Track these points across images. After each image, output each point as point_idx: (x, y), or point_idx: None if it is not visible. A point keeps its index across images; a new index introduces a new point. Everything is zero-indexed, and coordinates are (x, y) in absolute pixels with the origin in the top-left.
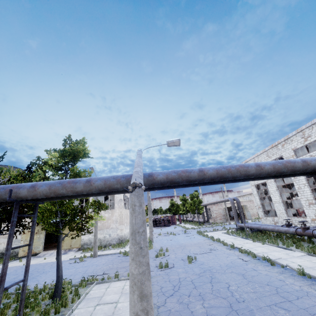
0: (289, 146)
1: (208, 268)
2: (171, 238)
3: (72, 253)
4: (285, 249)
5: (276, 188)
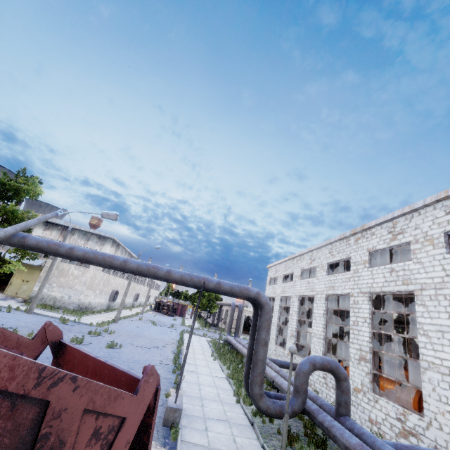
0: (300, 263)
1: (115, 356)
2: (144, 326)
3: (13, 302)
4: (221, 369)
5: (278, 308)
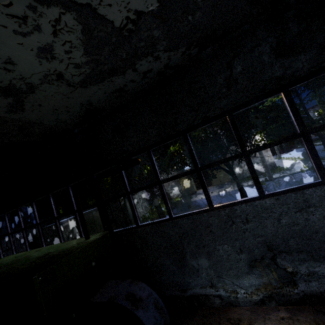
0: None
1: None
2: None
3: (229, 185)
4: None
5: None
